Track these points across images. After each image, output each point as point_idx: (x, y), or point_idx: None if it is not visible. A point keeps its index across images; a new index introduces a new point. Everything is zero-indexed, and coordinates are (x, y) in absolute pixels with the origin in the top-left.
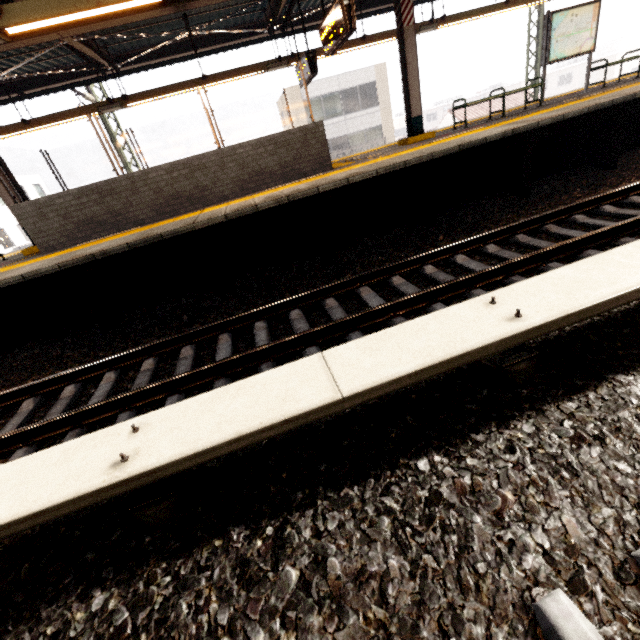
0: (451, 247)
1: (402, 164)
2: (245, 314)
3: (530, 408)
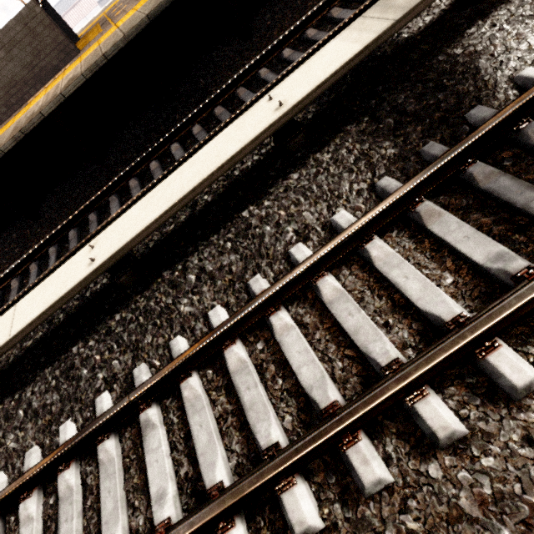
0: (166, 138)
1: (102, 59)
2: (39, 245)
3: (126, 303)
